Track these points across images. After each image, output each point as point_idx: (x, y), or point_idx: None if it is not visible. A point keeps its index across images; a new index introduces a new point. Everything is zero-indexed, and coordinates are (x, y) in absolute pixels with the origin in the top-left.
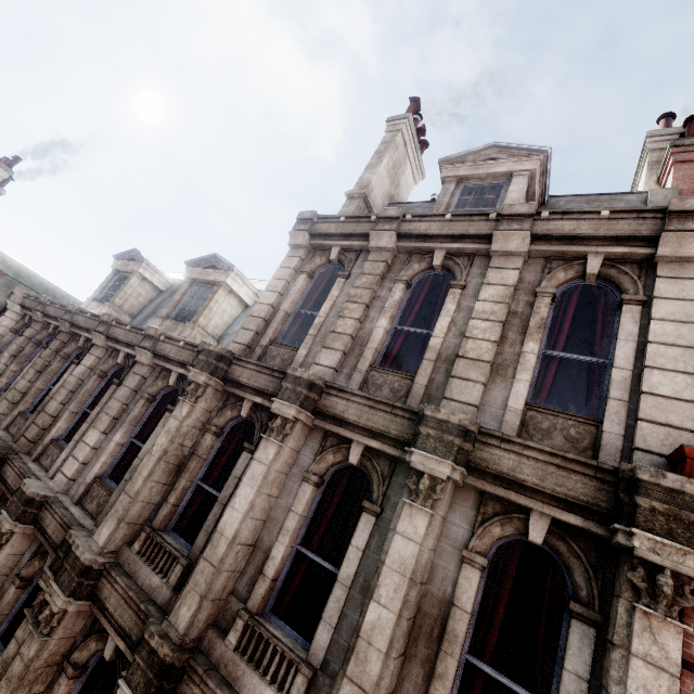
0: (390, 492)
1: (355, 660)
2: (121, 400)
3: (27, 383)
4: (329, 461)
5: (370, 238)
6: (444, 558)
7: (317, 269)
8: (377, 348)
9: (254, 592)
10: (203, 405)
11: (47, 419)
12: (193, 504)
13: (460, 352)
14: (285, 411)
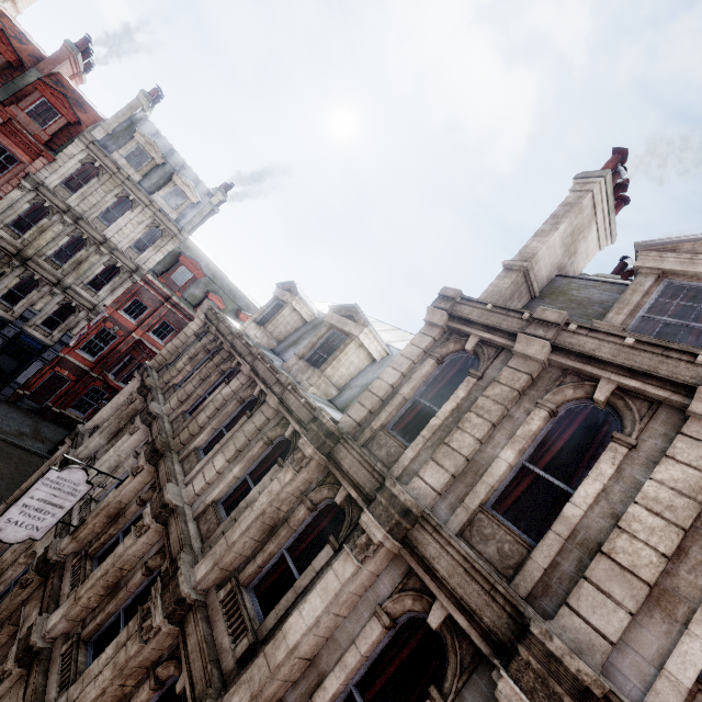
0: (466, 693)
1: None
2: (247, 435)
3: (192, 387)
4: (406, 605)
5: (516, 339)
6: None
7: (448, 354)
8: (494, 485)
9: None
10: (305, 475)
11: (196, 427)
12: (275, 571)
13: (604, 547)
14: (372, 530)
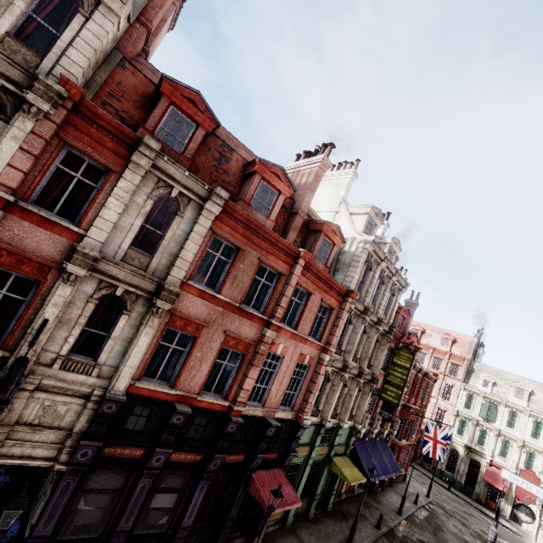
0: None
1: None
2: None
3: None
4: None
5: None
6: None
7: None
8: None
9: None
10: None
11: None
12: None
13: None
14: None
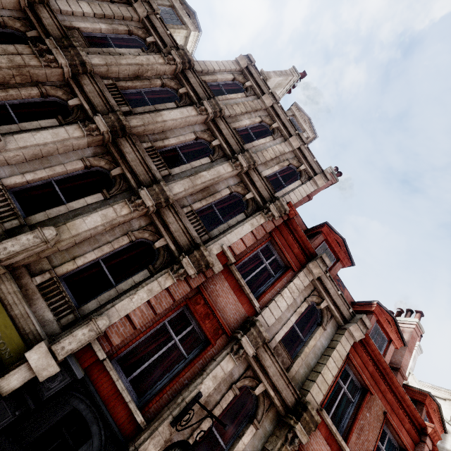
0: (219, 160)
1: (193, 177)
2: (114, 13)
3: None
4: (205, 136)
5: (264, 95)
6: (223, 184)
7: (237, 80)
8: (240, 126)
9: (157, 142)
10: (167, 68)
11: None
12: (134, 96)
13: (262, 151)
14: (208, 107)
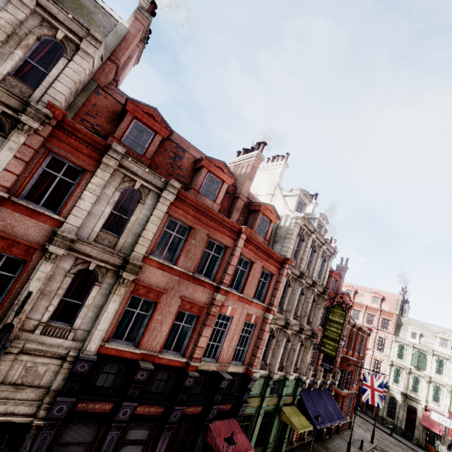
0: None
1: None
2: None
3: None
4: None
5: None
6: None
7: None
8: None
9: None
10: None
11: None
12: None
13: None
14: None
